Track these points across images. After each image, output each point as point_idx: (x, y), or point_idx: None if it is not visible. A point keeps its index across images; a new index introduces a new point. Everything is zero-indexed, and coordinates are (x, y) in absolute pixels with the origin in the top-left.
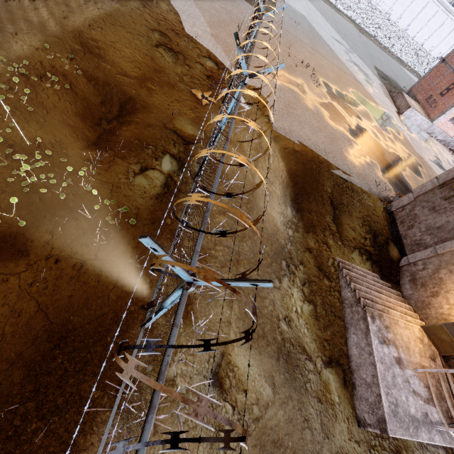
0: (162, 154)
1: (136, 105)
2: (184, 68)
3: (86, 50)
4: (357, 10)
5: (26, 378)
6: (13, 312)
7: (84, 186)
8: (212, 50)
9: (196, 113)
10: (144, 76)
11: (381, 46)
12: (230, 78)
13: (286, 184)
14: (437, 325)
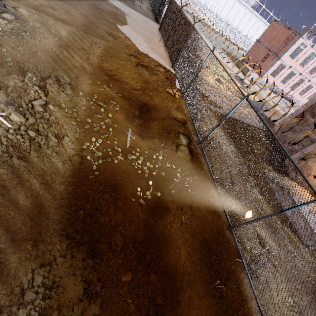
0: (179, 134)
1: (149, 107)
2: (154, 76)
3: (110, 78)
4: (198, 11)
5: (208, 269)
6: (184, 241)
7: (163, 164)
8: (157, 60)
9: (175, 104)
10: (143, 88)
11: (216, 32)
12: (174, 76)
13: (225, 133)
14: None
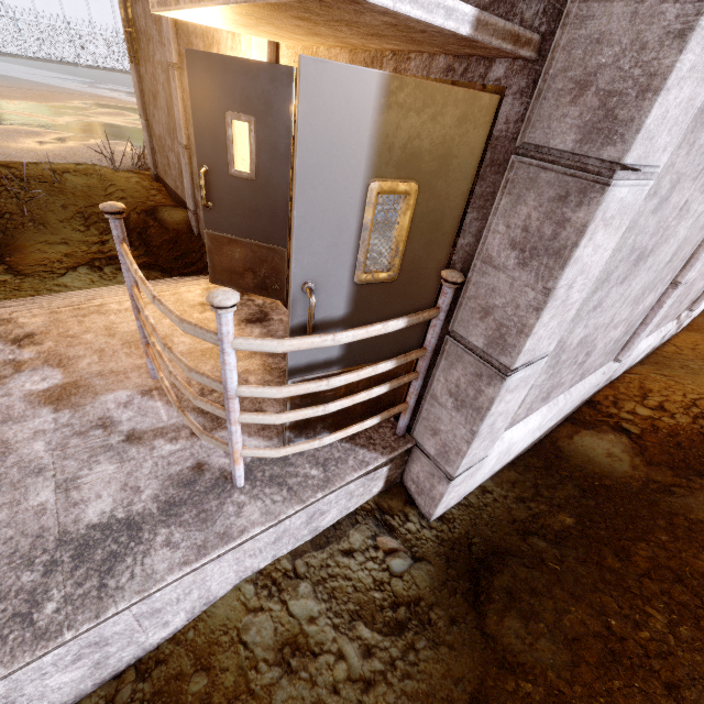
0: None
1: None
2: None
3: None
4: (111, 56)
5: None
6: None
7: None
8: None
9: None
10: None
11: None
12: None
13: None
14: (210, 245)
